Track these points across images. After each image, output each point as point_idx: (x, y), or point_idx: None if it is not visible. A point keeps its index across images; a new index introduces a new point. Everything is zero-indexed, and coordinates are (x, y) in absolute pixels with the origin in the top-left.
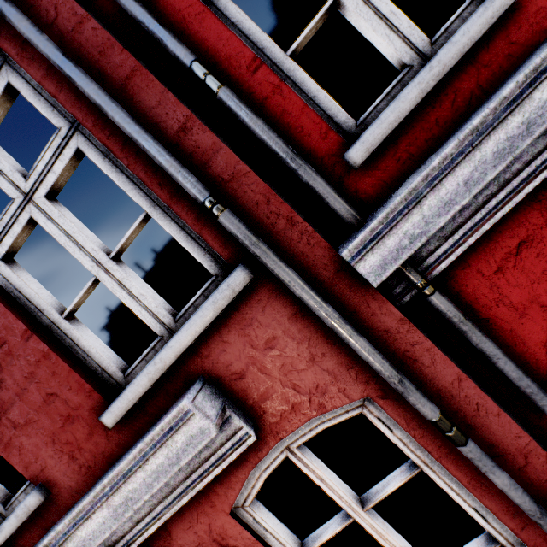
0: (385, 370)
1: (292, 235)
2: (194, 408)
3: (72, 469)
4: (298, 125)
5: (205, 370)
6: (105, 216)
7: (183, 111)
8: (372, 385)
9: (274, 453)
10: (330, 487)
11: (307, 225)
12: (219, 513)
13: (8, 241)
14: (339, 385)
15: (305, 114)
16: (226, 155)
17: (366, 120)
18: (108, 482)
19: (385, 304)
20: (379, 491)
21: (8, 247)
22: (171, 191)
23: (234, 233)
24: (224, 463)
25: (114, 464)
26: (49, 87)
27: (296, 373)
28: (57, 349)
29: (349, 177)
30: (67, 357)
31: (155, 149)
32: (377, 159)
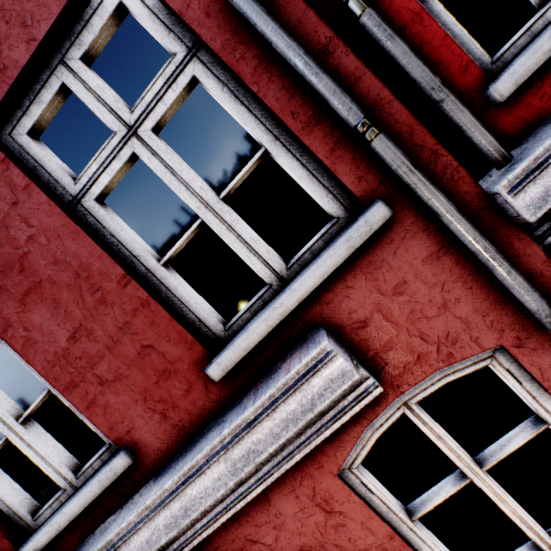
0: (544, 308)
1: (435, 170)
2: (334, 349)
3: (163, 430)
4: (437, 57)
5: (324, 318)
6: (119, 203)
7: (325, 32)
8: (507, 333)
9: (390, 410)
10: (448, 446)
11: (452, 158)
12: (325, 475)
13: (105, 179)
14: (472, 333)
15: (445, 45)
16: (370, 81)
17: (502, 57)
18: (228, 433)
19: (530, 245)
20: (499, 450)
21: (105, 186)
22: (304, 121)
23: (388, 159)
24: (344, 417)
25: (217, 421)
26: (175, 3)
27: (425, 320)
28: (156, 298)
29: (488, 114)
30: (166, 307)
31: (309, 64)
32: (519, 95)
